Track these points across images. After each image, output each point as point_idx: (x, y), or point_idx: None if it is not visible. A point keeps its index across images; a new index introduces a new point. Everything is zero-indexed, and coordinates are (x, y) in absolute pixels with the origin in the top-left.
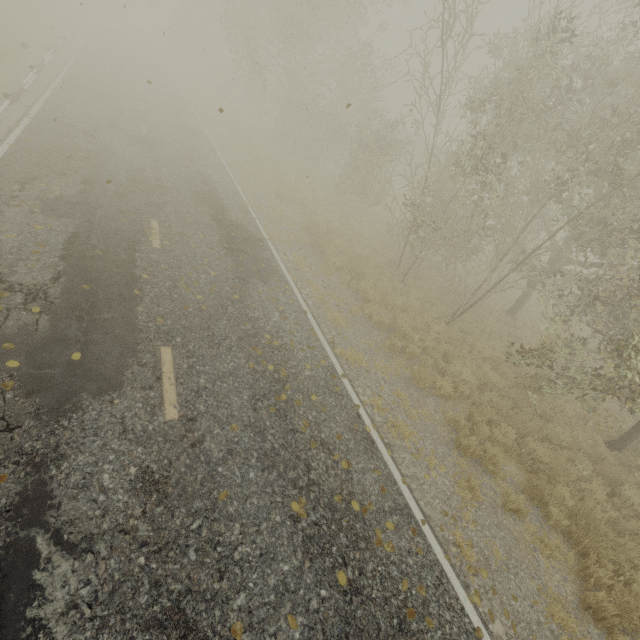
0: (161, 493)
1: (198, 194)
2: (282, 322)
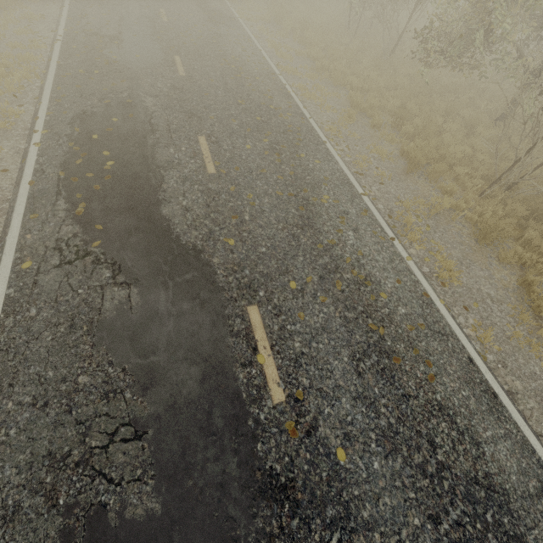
0: (181, 91)
1: None
2: (243, 53)
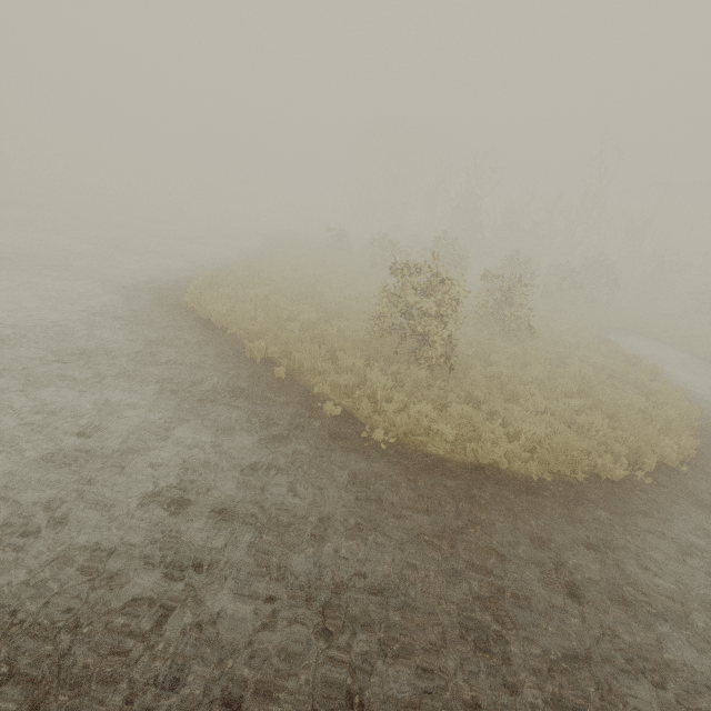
0: None
1: None
2: None
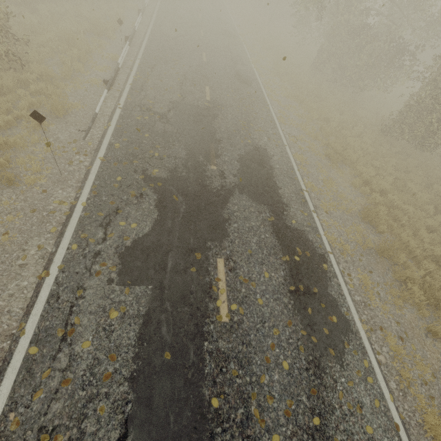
0: None
1: (257, 187)
2: None
